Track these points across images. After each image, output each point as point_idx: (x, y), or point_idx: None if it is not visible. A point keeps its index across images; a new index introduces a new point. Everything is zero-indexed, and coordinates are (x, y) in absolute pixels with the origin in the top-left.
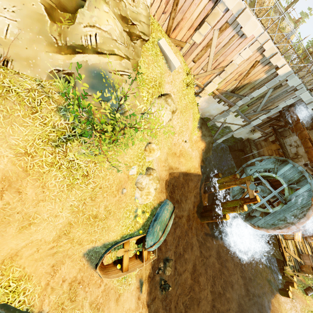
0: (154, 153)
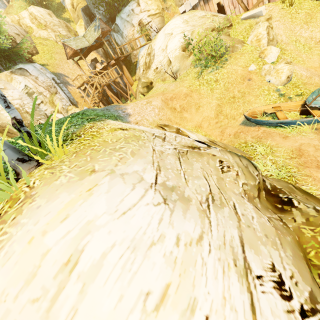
0: (268, 50)
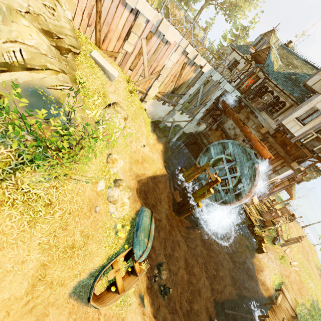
0: (118, 163)
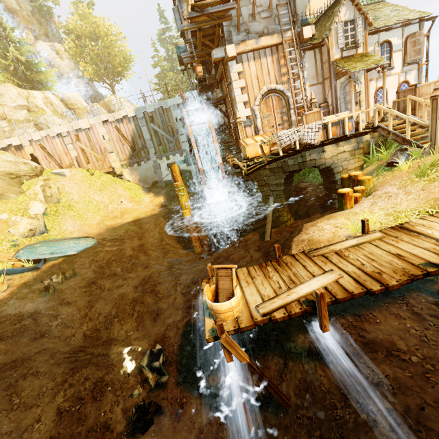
0: (31, 204)
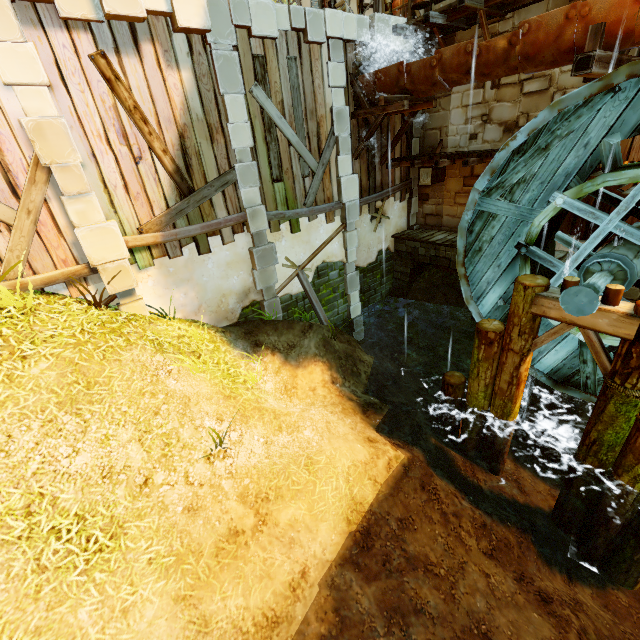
0: None
